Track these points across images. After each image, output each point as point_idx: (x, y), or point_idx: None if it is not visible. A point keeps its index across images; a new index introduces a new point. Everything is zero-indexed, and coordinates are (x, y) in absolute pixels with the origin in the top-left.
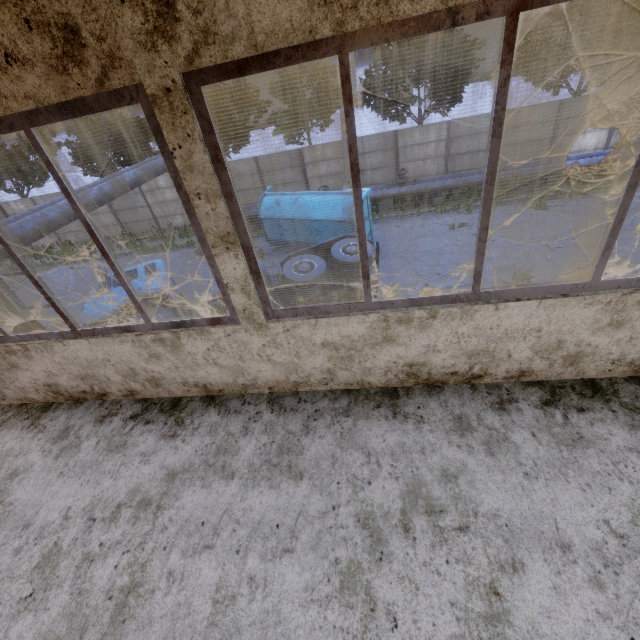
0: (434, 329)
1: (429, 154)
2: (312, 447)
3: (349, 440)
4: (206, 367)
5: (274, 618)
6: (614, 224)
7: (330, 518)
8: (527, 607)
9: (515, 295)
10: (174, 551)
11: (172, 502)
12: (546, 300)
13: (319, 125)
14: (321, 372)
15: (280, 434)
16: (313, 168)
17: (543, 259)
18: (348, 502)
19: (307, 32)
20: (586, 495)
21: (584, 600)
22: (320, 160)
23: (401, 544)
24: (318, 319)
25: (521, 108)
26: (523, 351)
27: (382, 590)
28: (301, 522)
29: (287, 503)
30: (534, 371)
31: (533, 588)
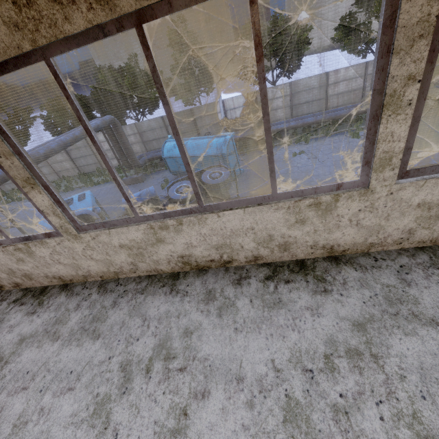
0: (185, 232)
1: (279, 105)
2: (113, 316)
3: (137, 310)
4: (55, 265)
5: (45, 436)
6: (268, 155)
7: (105, 365)
8: (200, 423)
9: (228, 206)
10: (3, 392)
11: (15, 358)
12: (247, 208)
13: (205, 91)
14: (128, 264)
15: (97, 308)
16: (201, 121)
17: (355, 172)
18: (120, 354)
19: (16, 48)
20: (267, 342)
21: (238, 417)
22: (205, 115)
23: (140, 382)
24: (109, 230)
25: (339, 69)
26: (249, 243)
27: (117, 414)
28: (86, 369)
29: (83, 356)
30: (263, 256)
31: (209, 409)
